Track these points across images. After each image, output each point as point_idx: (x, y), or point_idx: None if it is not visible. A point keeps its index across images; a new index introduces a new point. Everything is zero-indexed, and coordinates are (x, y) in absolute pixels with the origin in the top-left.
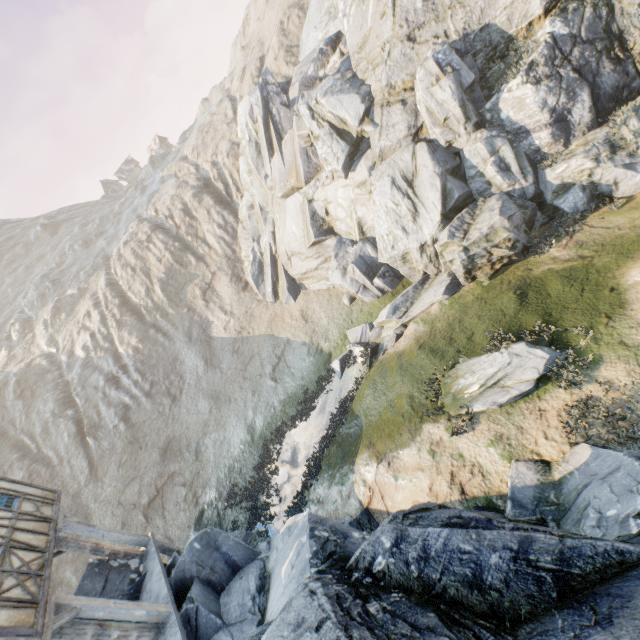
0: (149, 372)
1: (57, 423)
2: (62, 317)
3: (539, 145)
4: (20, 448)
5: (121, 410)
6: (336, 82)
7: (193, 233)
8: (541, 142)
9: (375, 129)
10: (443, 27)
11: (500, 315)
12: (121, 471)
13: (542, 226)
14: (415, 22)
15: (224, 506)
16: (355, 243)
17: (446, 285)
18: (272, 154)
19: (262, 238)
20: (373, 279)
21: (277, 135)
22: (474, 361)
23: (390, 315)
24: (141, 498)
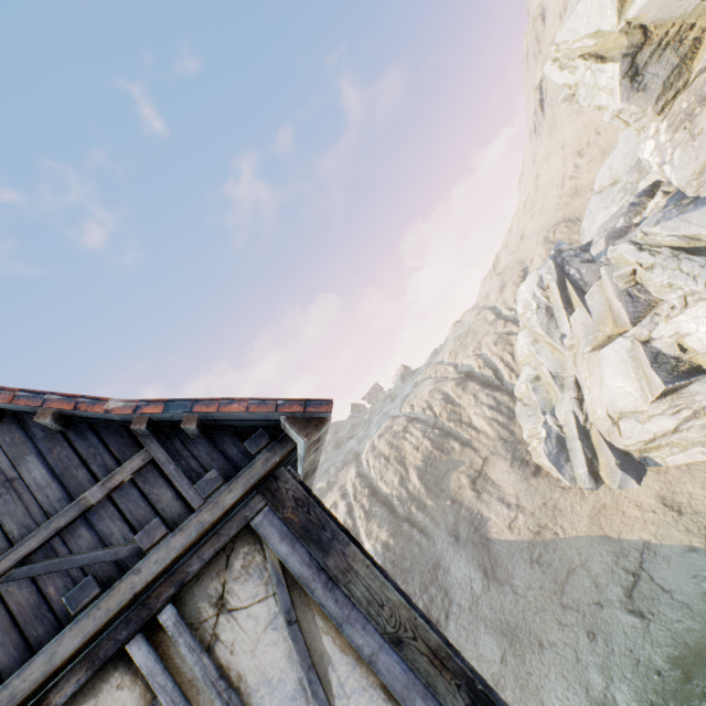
0: (400, 578)
1: None
2: None
3: None
4: None
5: None
6: (668, 212)
7: (455, 418)
8: None
9: None
10: None
11: None
12: None
13: None
14: None
15: None
16: None
17: None
18: (570, 311)
19: (558, 408)
20: None
21: (577, 291)
22: None
23: None
24: None
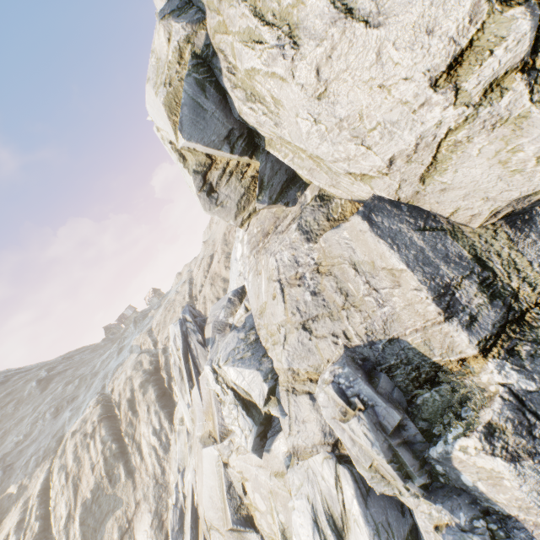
0: None
1: None
2: None
3: None
4: None
5: None
6: (239, 343)
7: (131, 433)
8: None
9: (283, 416)
10: (340, 326)
11: None
12: None
13: None
14: (307, 312)
15: None
16: None
17: None
18: (192, 385)
19: (186, 472)
20: None
21: (195, 368)
22: None
23: None
24: None
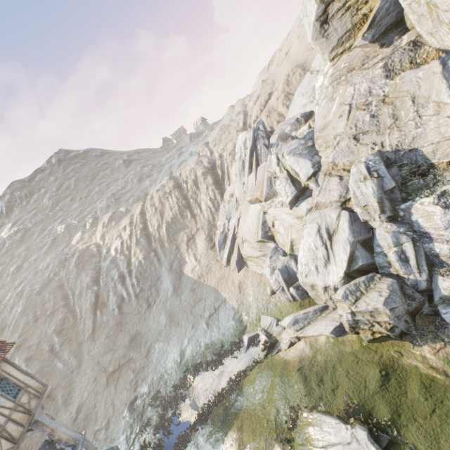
0: (142, 281)
1: (87, 292)
2: (112, 224)
3: (438, 252)
4: (66, 298)
5: (119, 300)
6: (299, 146)
7: (195, 198)
8: (440, 251)
9: (316, 187)
10: (381, 139)
11: (362, 385)
12: (106, 341)
13: (427, 315)
14: (361, 128)
15: (148, 402)
16: (285, 254)
17: (335, 326)
18: (250, 172)
19: (231, 219)
20: (290, 286)
21: (256, 162)
22: (326, 418)
23: (290, 325)
24: (109, 366)
